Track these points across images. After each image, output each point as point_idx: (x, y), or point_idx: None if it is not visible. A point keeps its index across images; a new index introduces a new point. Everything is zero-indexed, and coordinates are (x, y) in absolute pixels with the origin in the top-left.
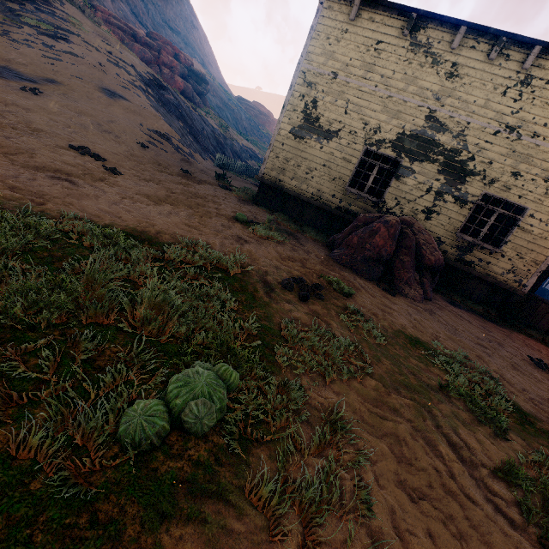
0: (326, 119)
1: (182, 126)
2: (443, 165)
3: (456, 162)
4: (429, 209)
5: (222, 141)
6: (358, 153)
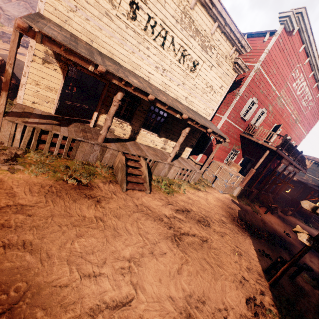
0: None
1: None
2: None
3: None
4: None
5: None
6: None
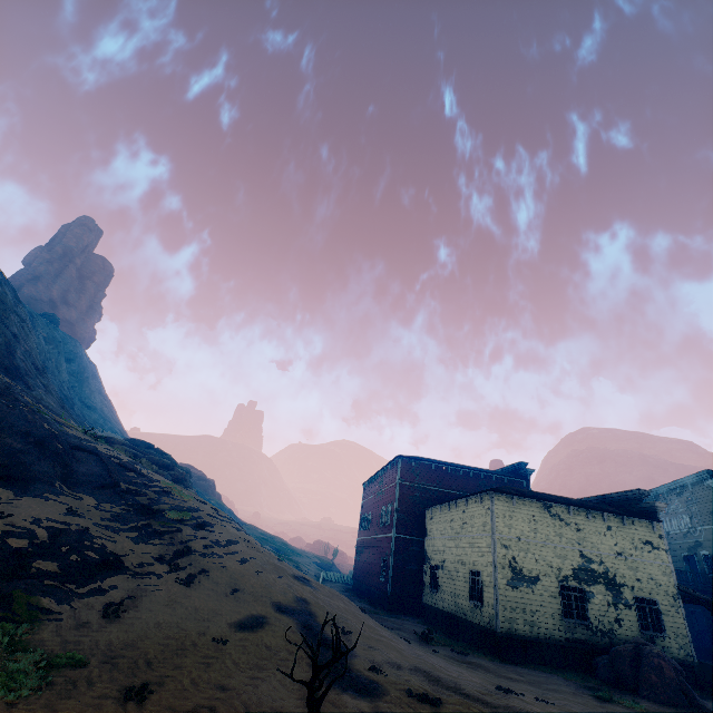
0: (526, 569)
1: None
2: (605, 584)
3: (610, 580)
4: (616, 618)
5: None
6: (557, 588)
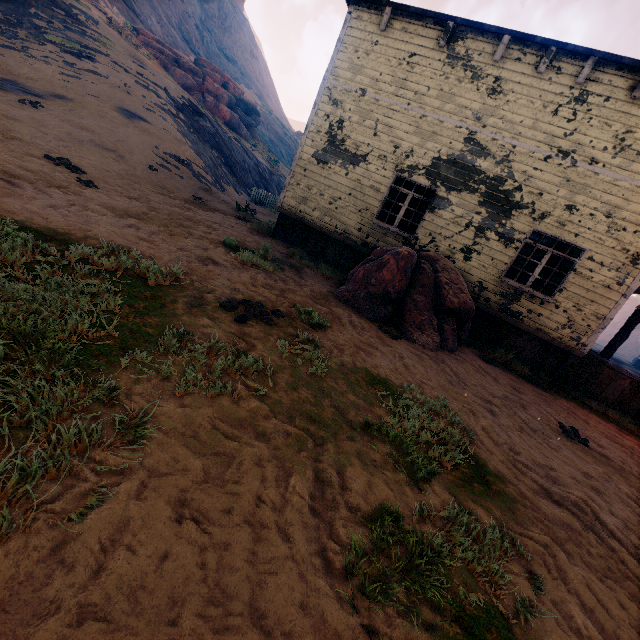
0: (353, 142)
1: (216, 156)
2: (485, 196)
3: (500, 192)
4: (468, 248)
5: (267, 177)
6: (388, 180)
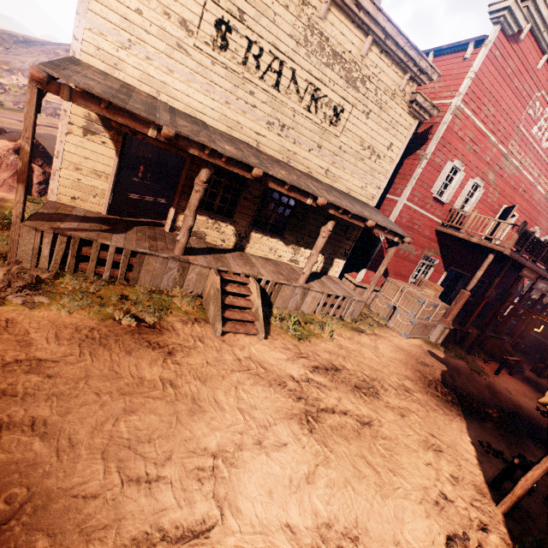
0: None
1: None
2: None
3: None
4: None
5: None
6: None
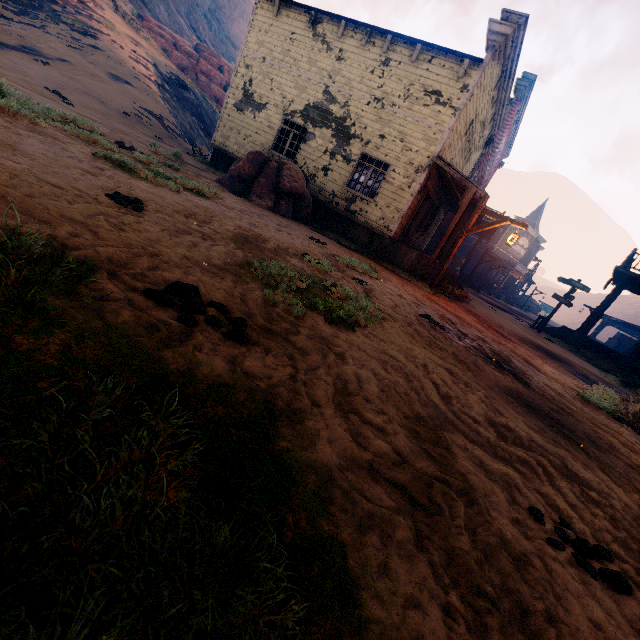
0: (258, 95)
1: (195, 122)
2: (335, 131)
3: (343, 128)
4: (326, 168)
5: None
6: (279, 122)
